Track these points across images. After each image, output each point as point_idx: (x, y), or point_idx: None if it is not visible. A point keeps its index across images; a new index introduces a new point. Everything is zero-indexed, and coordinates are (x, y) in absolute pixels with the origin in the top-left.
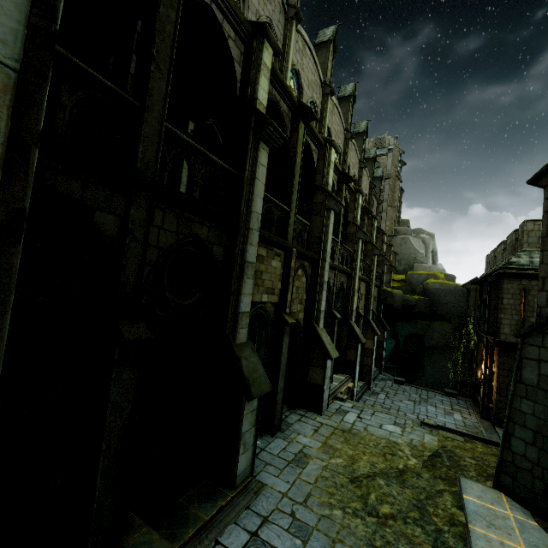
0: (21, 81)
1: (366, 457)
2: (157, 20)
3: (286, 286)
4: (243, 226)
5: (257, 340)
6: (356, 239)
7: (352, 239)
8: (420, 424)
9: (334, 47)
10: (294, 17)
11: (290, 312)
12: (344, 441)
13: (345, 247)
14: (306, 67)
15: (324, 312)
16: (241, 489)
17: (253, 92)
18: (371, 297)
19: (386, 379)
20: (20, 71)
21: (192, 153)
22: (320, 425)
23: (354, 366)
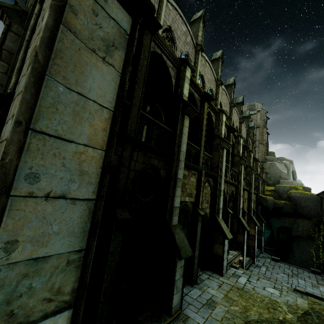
0: (114, 114)
1: (255, 308)
2: (139, 66)
3: (199, 192)
4: (176, 159)
5: (182, 224)
6: (240, 164)
7: (237, 164)
8: (293, 290)
9: (222, 60)
10: (200, 50)
11: (201, 208)
12: (239, 295)
13: (233, 169)
14: (207, 72)
15: (221, 209)
16: (174, 317)
17: (181, 91)
18: (251, 201)
19: (266, 257)
20: (114, 111)
21: (151, 123)
22: (222, 282)
23: (243, 245)
